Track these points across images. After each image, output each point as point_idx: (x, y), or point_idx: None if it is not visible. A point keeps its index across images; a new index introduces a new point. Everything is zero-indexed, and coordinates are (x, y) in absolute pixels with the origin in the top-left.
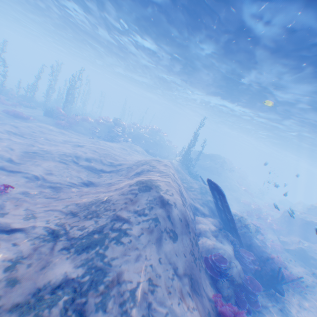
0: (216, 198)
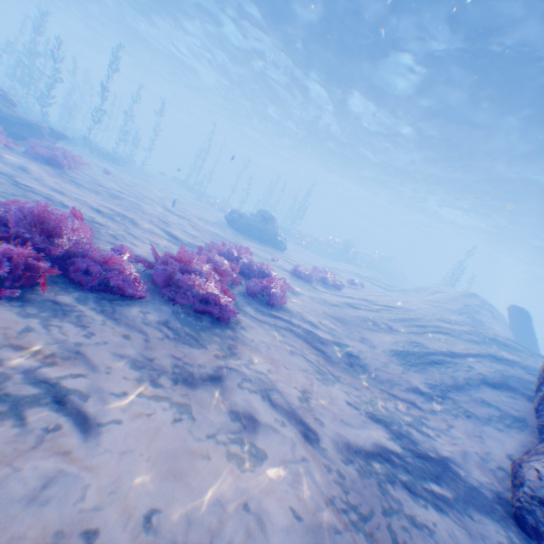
0: (514, 324)
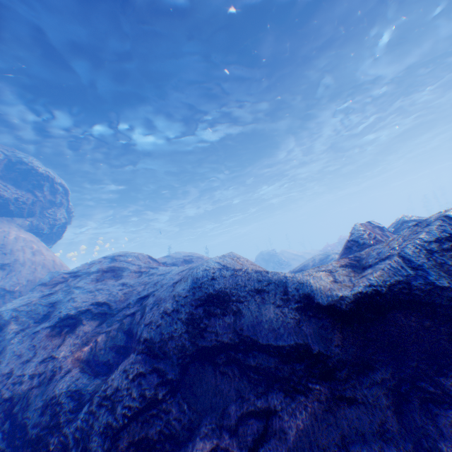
0: None
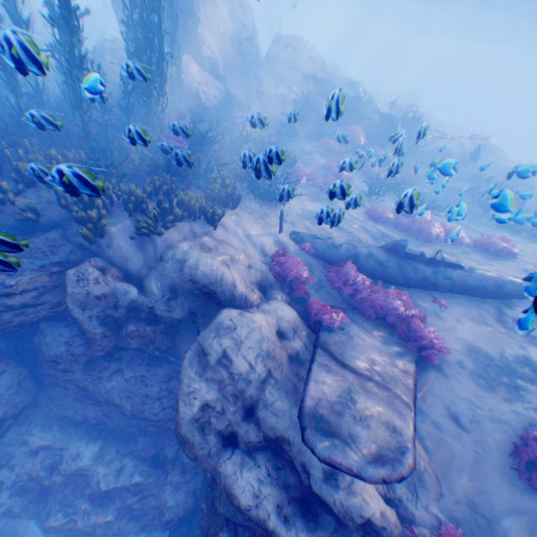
0: None
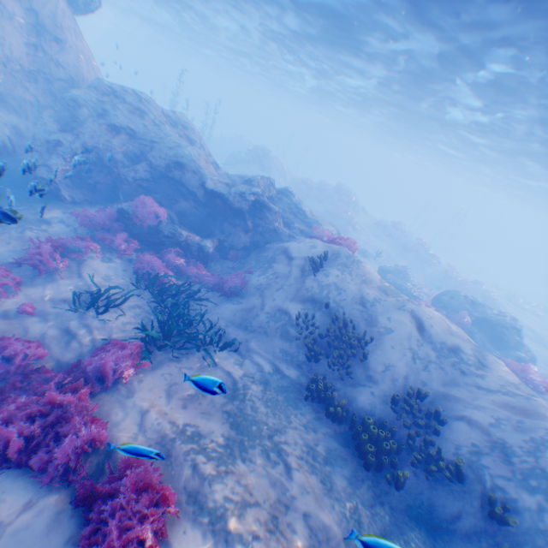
0: None
